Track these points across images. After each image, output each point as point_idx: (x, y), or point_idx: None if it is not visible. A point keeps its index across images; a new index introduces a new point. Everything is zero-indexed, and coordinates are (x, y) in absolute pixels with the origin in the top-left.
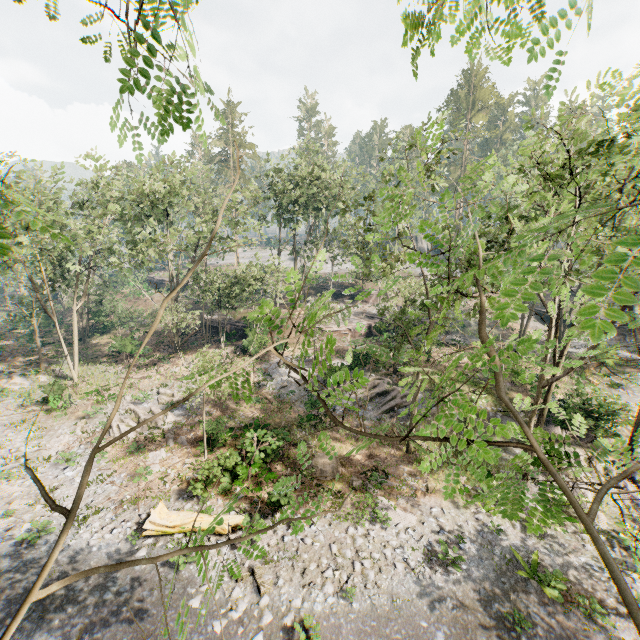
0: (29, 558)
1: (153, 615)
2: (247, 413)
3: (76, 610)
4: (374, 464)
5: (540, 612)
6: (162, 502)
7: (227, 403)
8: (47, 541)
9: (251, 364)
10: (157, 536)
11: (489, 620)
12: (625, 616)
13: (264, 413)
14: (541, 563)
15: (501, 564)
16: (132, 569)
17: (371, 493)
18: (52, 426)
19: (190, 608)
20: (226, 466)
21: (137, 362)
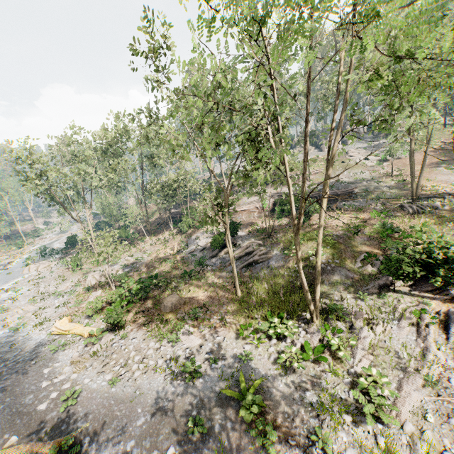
0: (12, 339)
1: (27, 373)
2: (159, 270)
3: (6, 364)
4: (201, 303)
5: (225, 425)
6: (67, 317)
7: (155, 264)
8: (23, 332)
9: (181, 239)
10: (61, 335)
11: (182, 420)
12: (301, 450)
13: (169, 269)
14: (264, 389)
15: (230, 384)
16: (39, 350)
17: (185, 322)
18: (69, 278)
19: (42, 373)
20: (113, 300)
21: (131, 243)
